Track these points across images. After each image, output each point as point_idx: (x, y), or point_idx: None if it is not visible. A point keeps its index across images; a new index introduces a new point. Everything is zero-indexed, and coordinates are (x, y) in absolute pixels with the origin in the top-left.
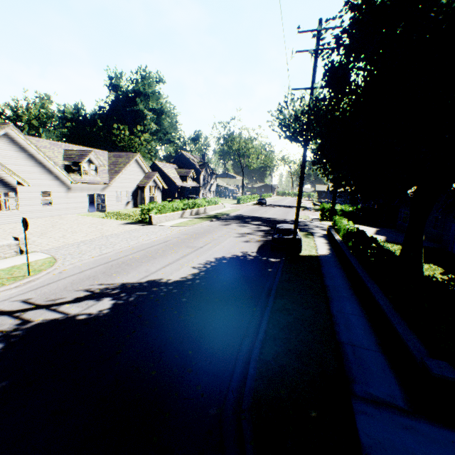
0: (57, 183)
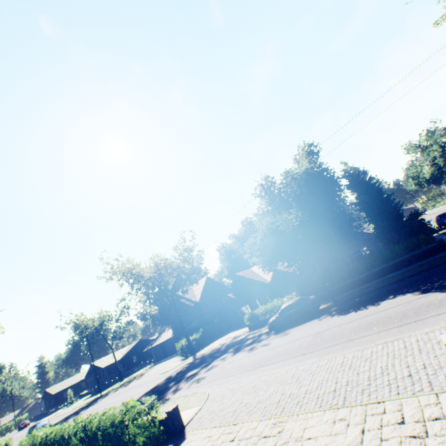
0: None
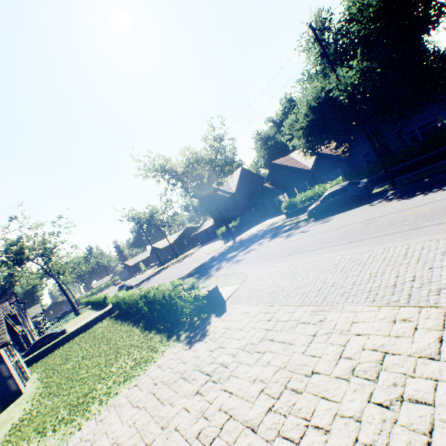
0: None
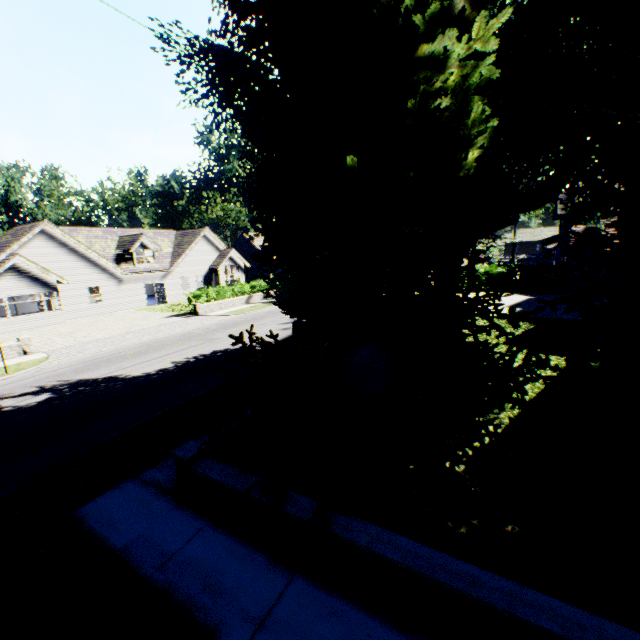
0: (106, 277)
